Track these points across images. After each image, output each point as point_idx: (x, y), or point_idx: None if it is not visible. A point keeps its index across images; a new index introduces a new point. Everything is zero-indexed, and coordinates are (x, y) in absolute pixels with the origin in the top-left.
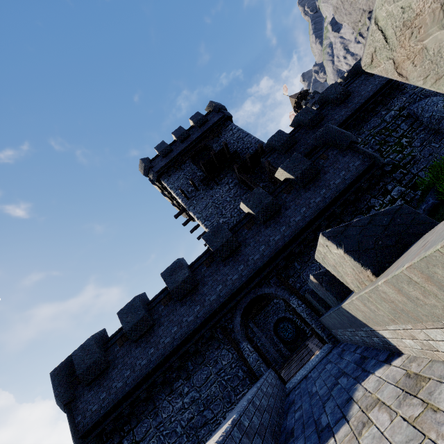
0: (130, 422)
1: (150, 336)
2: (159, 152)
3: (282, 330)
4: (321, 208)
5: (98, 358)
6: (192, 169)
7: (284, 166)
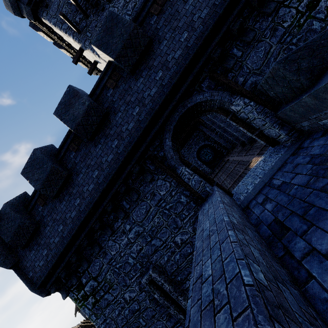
0: (82, 264)
1: (70, 188)
2: None
3: (203, 155)
4: None
5: (20, 223)
6: None
7: None
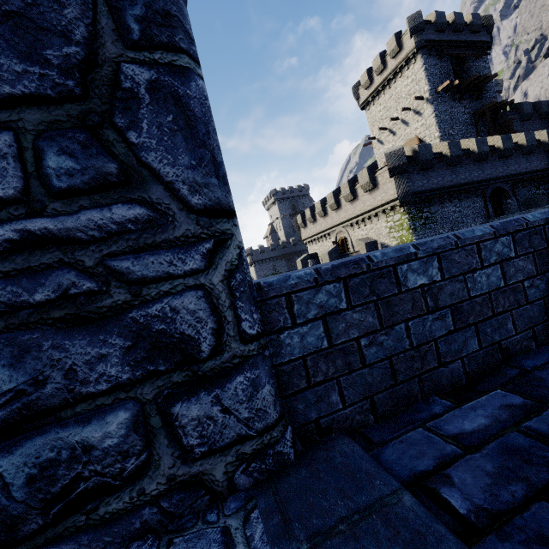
0: (429, 203)
1: (454, 169)
2: (438, 22)
3: None
4: (545, 168)
5: (433, 159)
6: (448, 68)
7: (548, 132)
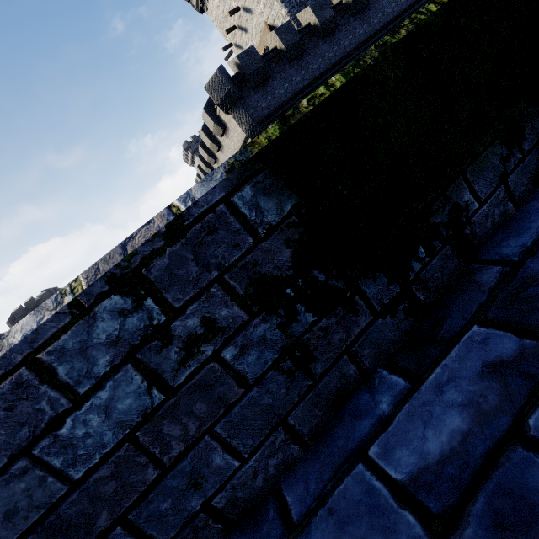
0: None
1: (300, 62)
2: None
3: None
4: None
5: (265, 65)
6: None
7: None
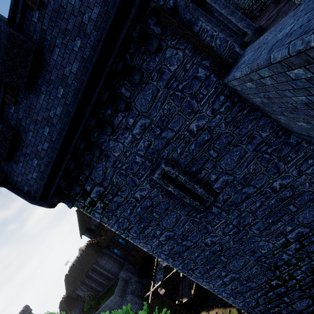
0: (82, 172)
1: (46, 73)
2: None
3: None
4: None
5: None
6: None
7: None
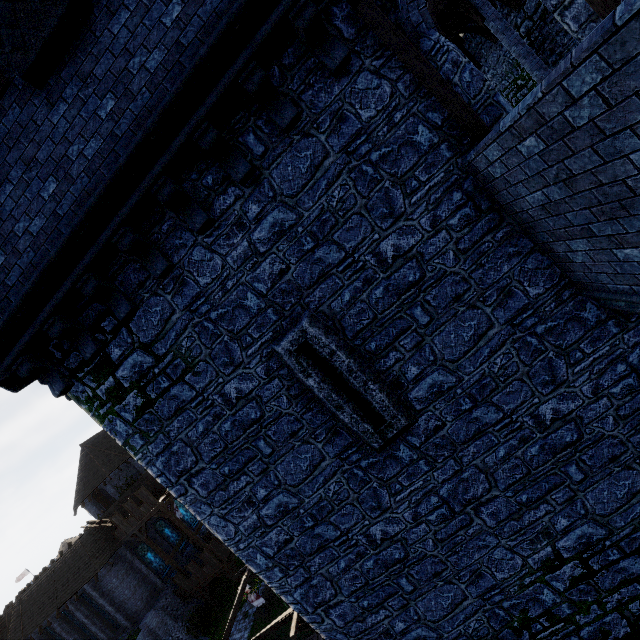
0: (111, 311)
1: (85, 58)
2: None
3: None
4: None
5: None
6: None
7: None
